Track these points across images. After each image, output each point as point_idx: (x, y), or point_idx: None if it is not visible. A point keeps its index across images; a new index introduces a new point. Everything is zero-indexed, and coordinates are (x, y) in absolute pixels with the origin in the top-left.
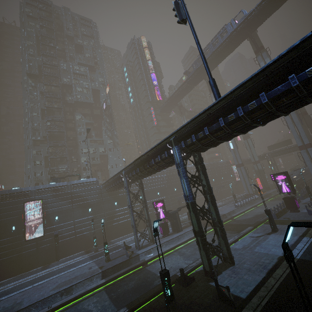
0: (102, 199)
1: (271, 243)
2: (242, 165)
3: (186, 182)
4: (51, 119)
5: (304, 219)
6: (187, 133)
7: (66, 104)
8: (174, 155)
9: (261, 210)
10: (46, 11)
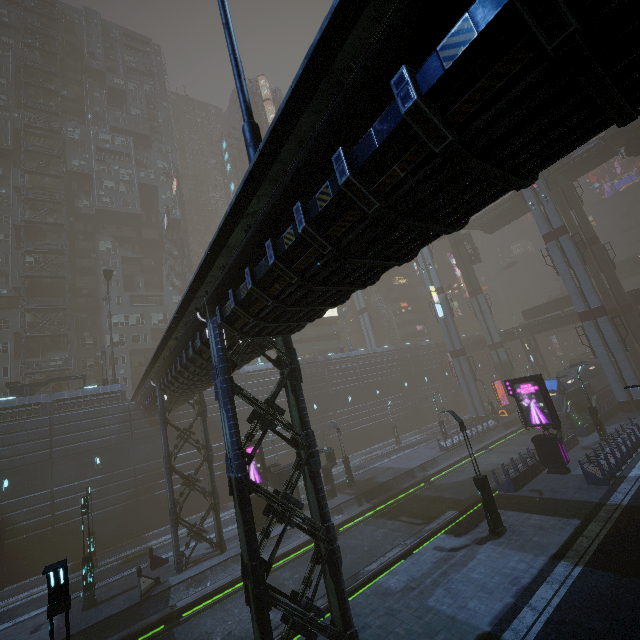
0: (132, 433)
1: (477, 575)
2: (462, 352)
3: (229, 421)
4: (35, 249)
5: (576, 496)
6: (221, 284)
7: (76, 215)
8: (210, 344)
9: (495, 460)
10: (42, 15)
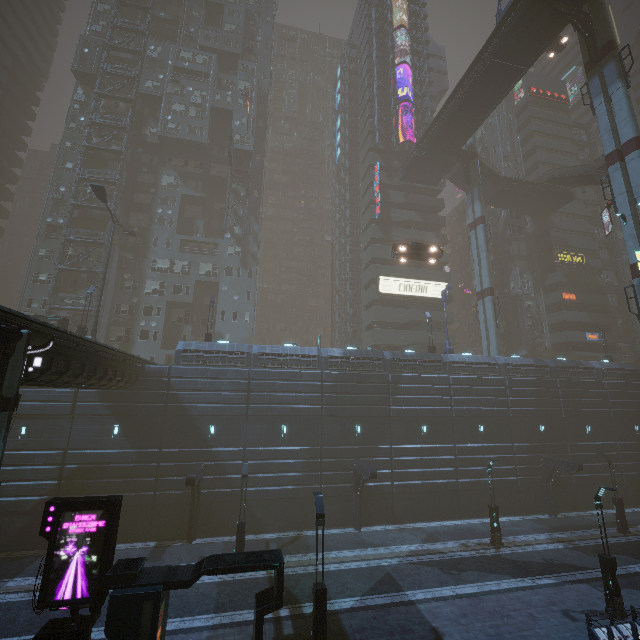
0: (76, 405)
1: None
2: None
3: None
4: (89, 177)
5: None
6: None
7: (144, 145)
8: None
9: None
10: None
